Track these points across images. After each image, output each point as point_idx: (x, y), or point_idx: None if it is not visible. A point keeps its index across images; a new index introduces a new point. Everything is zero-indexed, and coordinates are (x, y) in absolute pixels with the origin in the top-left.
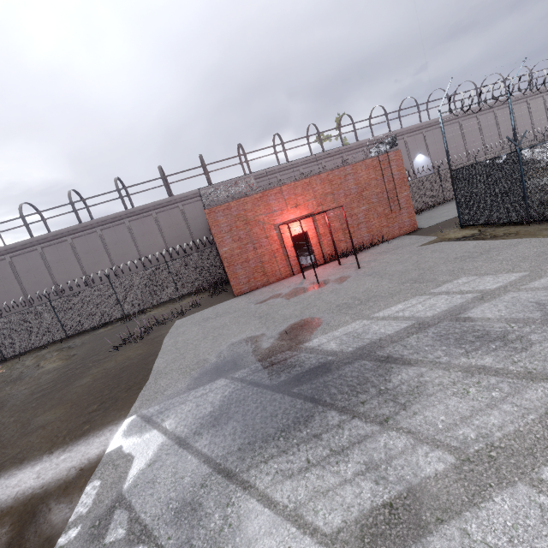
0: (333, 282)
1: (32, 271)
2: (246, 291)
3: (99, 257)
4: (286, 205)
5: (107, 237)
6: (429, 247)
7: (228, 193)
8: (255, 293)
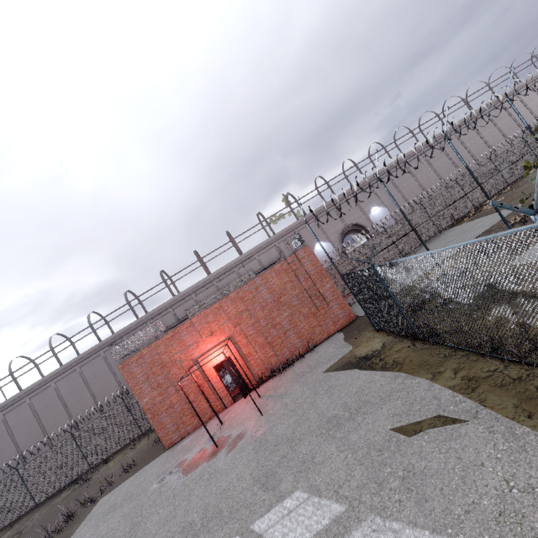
0: (226, 449)
1: (23, 423)
2: (177, 440)
3: (81, 394)
4: (200, 335)
5: (86, 372)
6: (332, 374)
7: (138, 343)
8: (177, 449)
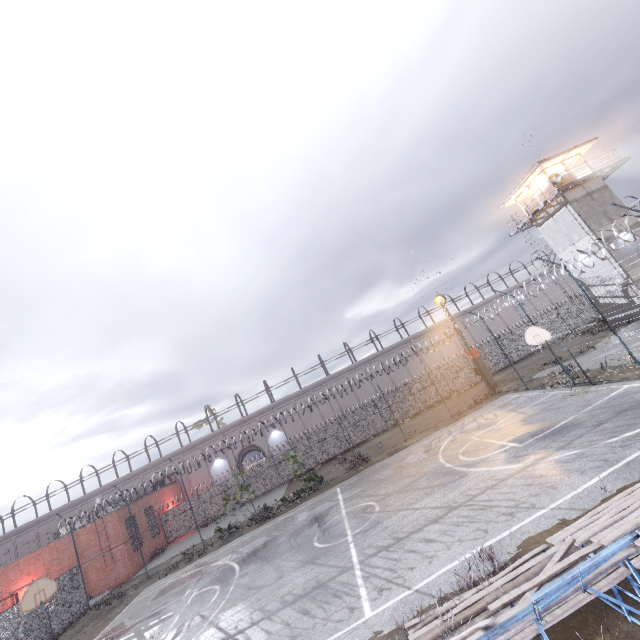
0: None
1: None
2: None
3: None
4: (21, 574)
5: None
6: None
7: None
8: None
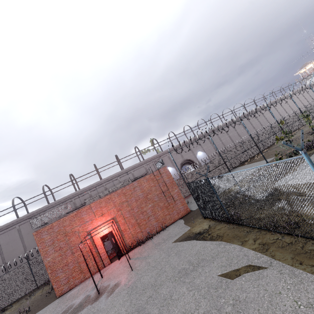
0: (106, 294)
1: None
2: (66, 290)
3: None
4: (95, 215)
5: (2, 240)
6: (179, 243)
7: (51, 217)
8: (66, 297)
